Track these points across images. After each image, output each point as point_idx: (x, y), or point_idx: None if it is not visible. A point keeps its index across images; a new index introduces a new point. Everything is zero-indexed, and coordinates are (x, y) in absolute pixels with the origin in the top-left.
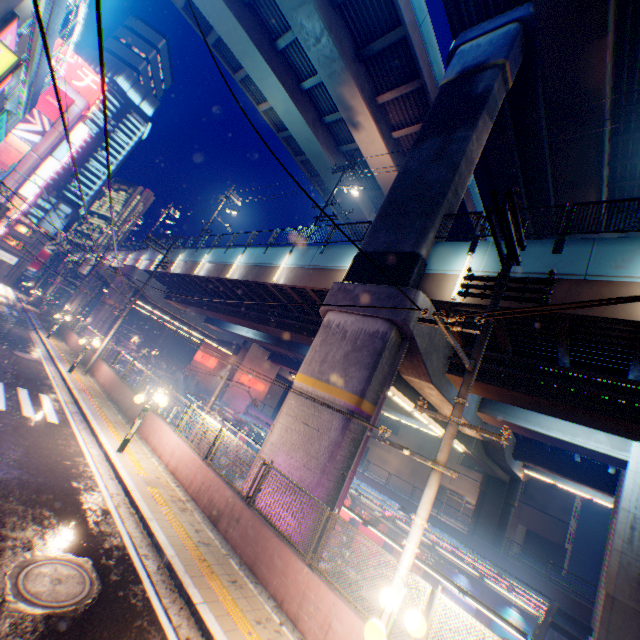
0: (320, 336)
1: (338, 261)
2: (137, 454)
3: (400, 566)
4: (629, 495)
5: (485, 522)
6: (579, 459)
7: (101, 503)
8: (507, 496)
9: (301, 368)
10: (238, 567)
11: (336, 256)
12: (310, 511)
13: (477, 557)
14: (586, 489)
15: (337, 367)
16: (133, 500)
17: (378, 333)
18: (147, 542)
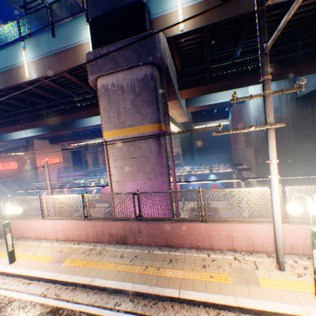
0: (104, 100)
1: (75, 38)
2: (28, 252)
3: (276, 189)
4: (252, 111)
5: (187, 155)
6: (215, 111)
7: (43, 310)
8: (191, 141)
9: (105, 128)
10: (162, 252)
11: (70, 34)
12: (166, 198)
13: (201, 167)
14: (216, 122)
15: (132, 114)
16: (64, 282)
17: (147, 76)
18: (106, 296)
